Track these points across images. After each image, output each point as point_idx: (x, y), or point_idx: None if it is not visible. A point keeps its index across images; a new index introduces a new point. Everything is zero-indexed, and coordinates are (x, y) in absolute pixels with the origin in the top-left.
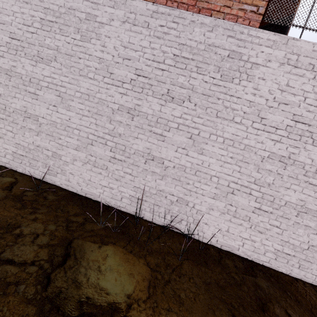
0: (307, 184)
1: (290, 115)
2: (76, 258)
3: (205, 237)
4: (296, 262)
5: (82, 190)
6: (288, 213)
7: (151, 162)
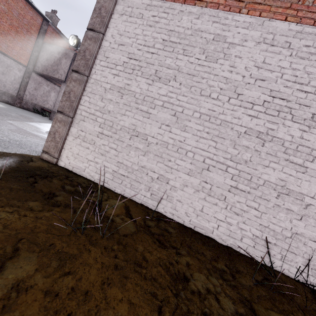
0: None
1: None
2: None
3: None
4: None
5: (191, 221)
6: None
7: (286, 197)
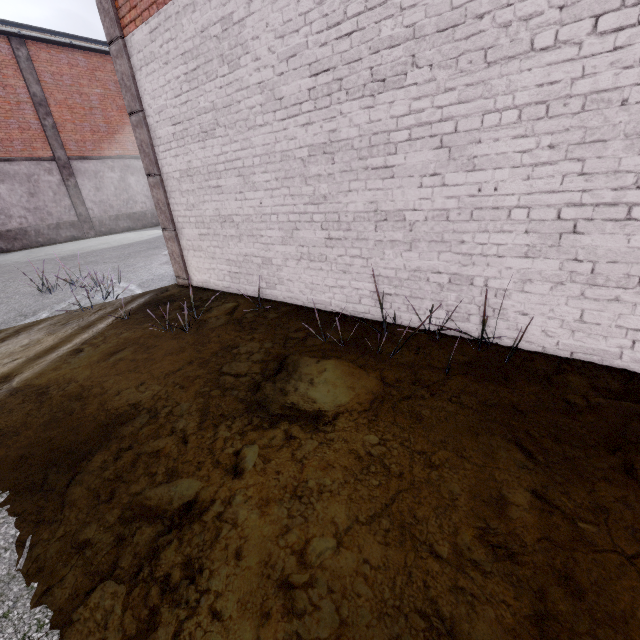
0: None
1: None
2: (288, 371)
3: (528, 340)
4: None
5: (309, 300)
6: None
7: (384, 224)
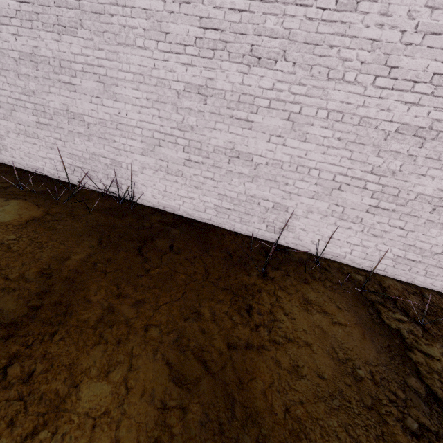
0: (233, 120)
1: (196, 20)
2: None
3: (147, 200)
4: (237, 216)
5: (28, 165)
6: (219, 160)
7: (73, 121)
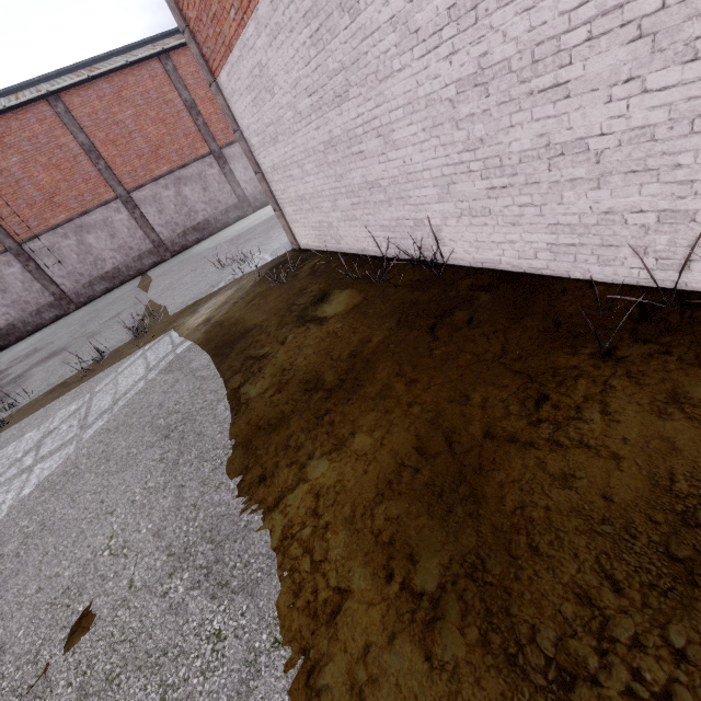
0: (534, 98)
1: None
2: (323, 299)
3: (461, 259)
4: (590, 254)
5: (359, 249)
6: (533, 172)
7: (373, 190)
